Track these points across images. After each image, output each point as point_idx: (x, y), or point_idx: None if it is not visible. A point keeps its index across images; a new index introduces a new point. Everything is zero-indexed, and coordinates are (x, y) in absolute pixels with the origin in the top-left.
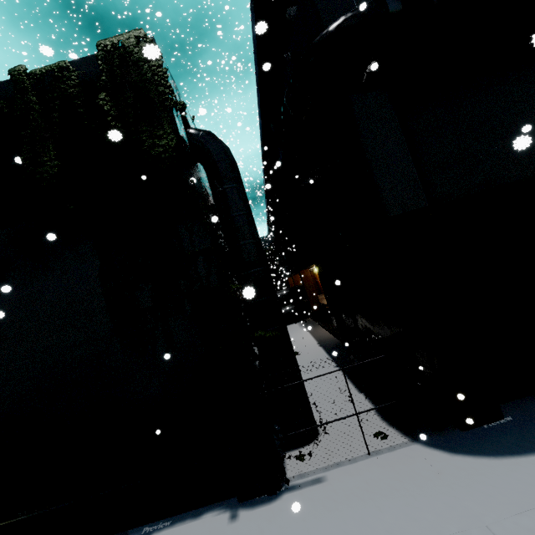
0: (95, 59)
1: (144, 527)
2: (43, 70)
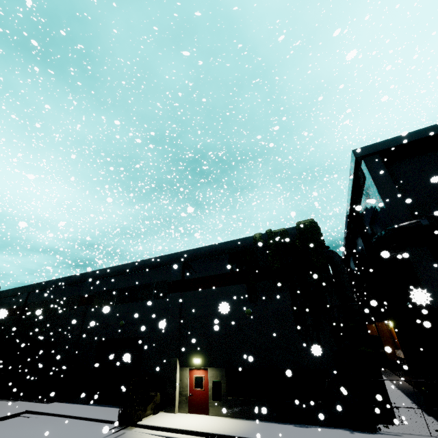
0: (295, 228)
1: (305, 424)
2: (277, 231)
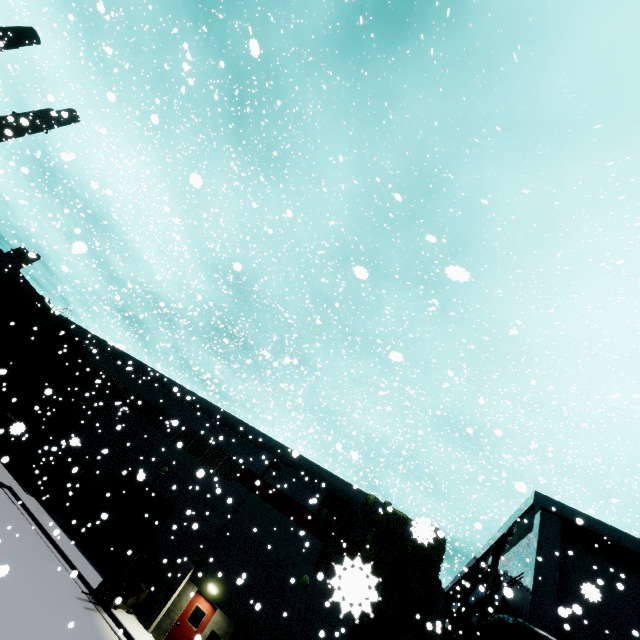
0: None
1: None
2: (396, 512)
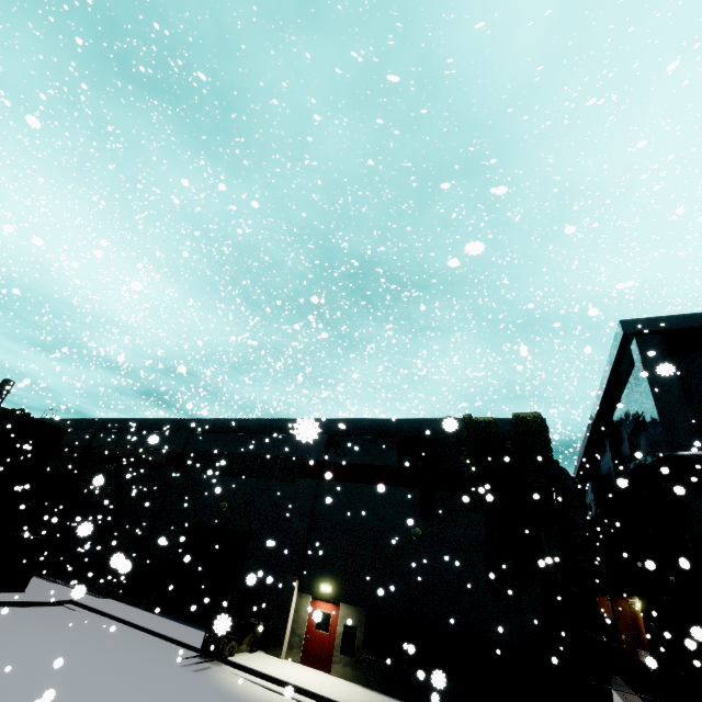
0: (509, 421)
1: None
2: (480, 420)
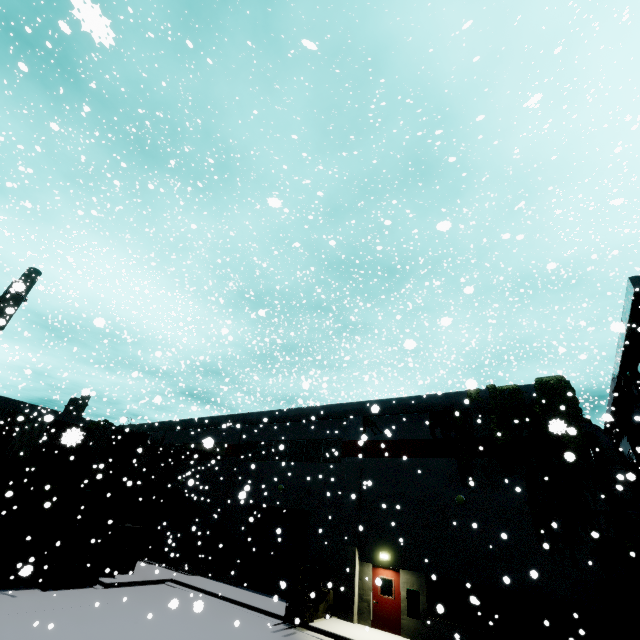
0: (533, 386)
1: None
2: (504, 388)
